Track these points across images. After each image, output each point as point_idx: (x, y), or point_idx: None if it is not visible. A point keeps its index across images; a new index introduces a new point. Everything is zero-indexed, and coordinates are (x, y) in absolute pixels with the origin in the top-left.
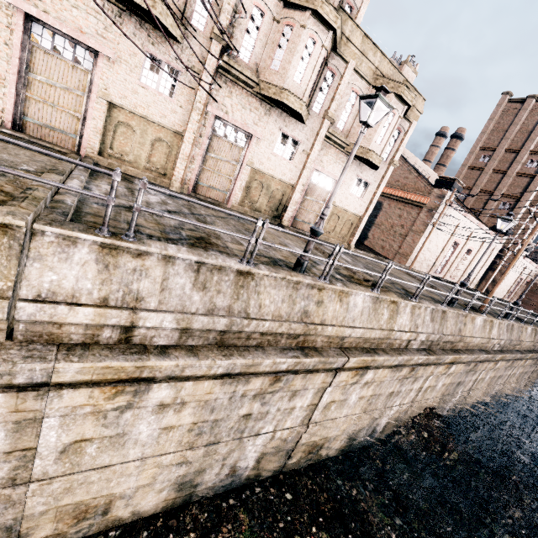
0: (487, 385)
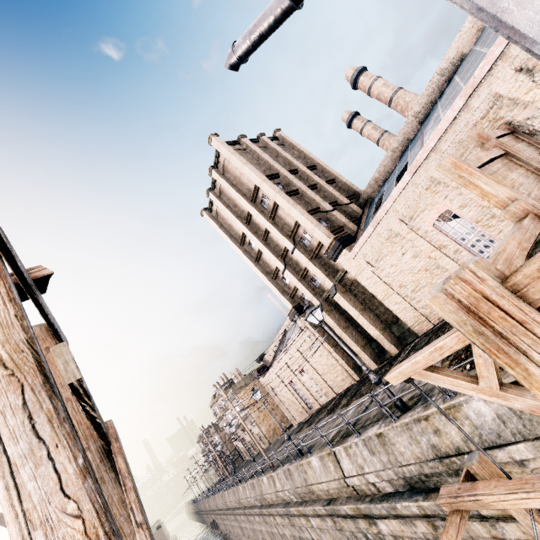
0: (254, 535)
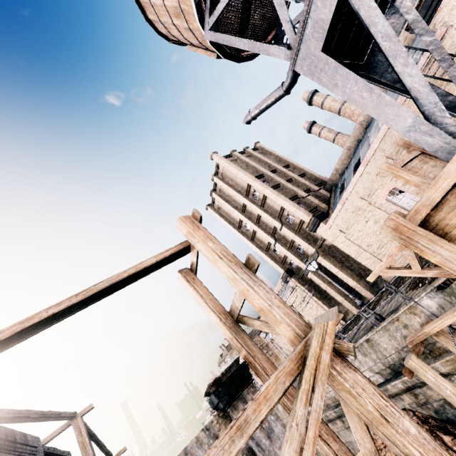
0: None
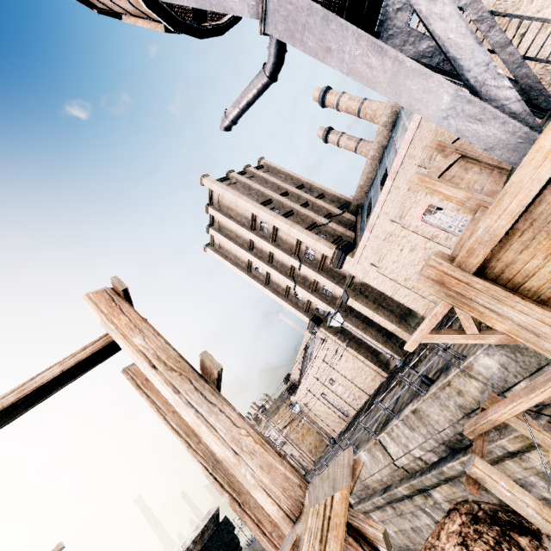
0: None
